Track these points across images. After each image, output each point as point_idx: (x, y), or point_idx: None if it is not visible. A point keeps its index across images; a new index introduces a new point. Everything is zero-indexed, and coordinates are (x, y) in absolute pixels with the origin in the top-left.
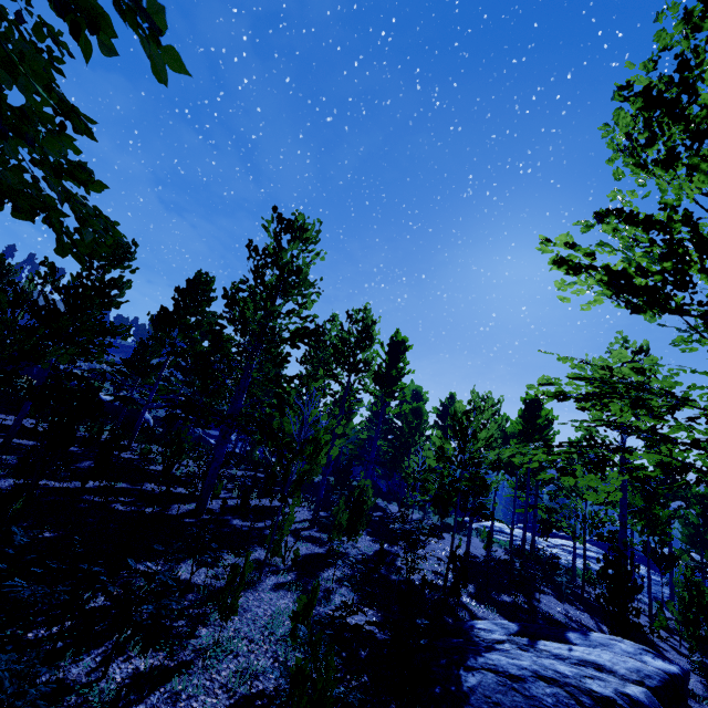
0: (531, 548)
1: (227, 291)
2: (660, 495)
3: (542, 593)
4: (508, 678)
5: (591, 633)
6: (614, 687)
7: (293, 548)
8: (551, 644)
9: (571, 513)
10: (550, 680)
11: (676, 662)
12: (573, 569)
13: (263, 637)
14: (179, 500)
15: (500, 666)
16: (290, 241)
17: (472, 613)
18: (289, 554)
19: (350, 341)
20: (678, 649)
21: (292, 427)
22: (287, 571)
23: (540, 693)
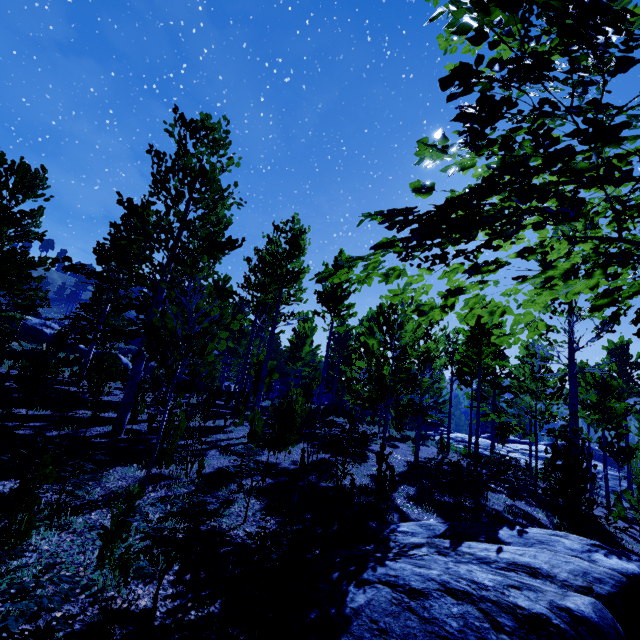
0: (491, 453)
1: (121, 196)
2: (615, 388)
3: (493, 492)
4: (406, 594)
5: (529, 529)
6: (549, 599)
7: (213, 461)
8: (477, 545)
9: (521, 411)
10: (461, 595)
11: (636, 552)
12: (530, 468)
13: (91, 561)
14: (104, 423)
15: (402, 578)
16: (195, 144)
17: (405, 515)
18: (192, 466)
19: (278, 253)
20: (638, 539)
21: (174, 323)
22: (188, 484)
23: (443, 613)
